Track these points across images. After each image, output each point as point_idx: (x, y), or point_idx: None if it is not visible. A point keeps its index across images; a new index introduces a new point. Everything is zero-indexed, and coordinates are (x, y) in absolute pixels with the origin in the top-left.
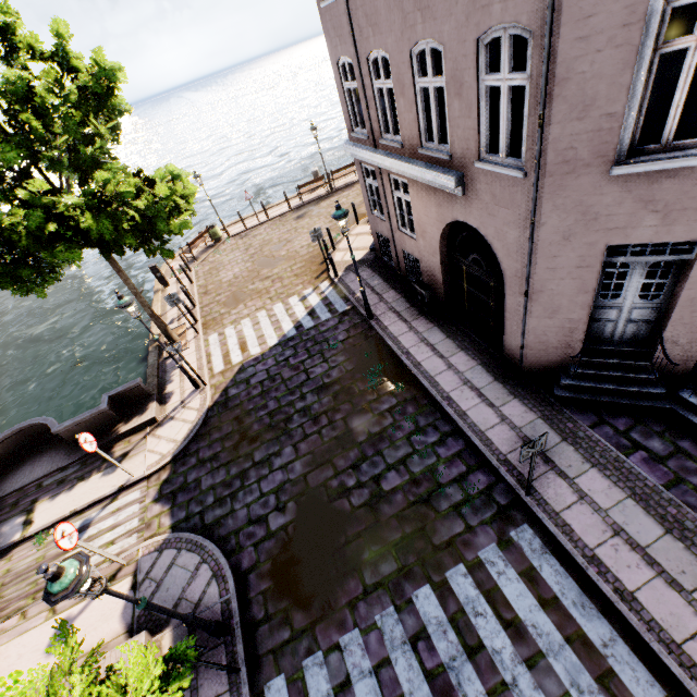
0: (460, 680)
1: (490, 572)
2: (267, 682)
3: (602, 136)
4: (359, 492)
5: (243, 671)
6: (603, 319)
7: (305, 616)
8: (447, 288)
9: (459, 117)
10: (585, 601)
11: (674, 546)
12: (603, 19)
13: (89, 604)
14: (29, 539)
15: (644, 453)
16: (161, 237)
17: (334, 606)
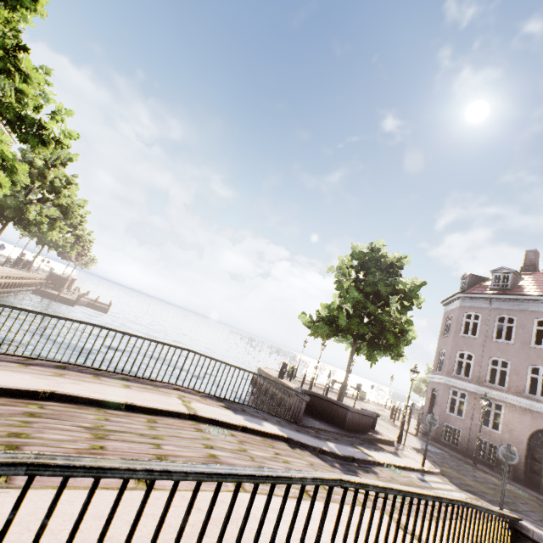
0: None
1: None
2: None
3: None
4: None
5: None
6: None
7: None
8: (524, 465)
9: None
10: None
11: None
12: None
13: None
14: (381, 466)
15: None
16: (392, 357)
17: None
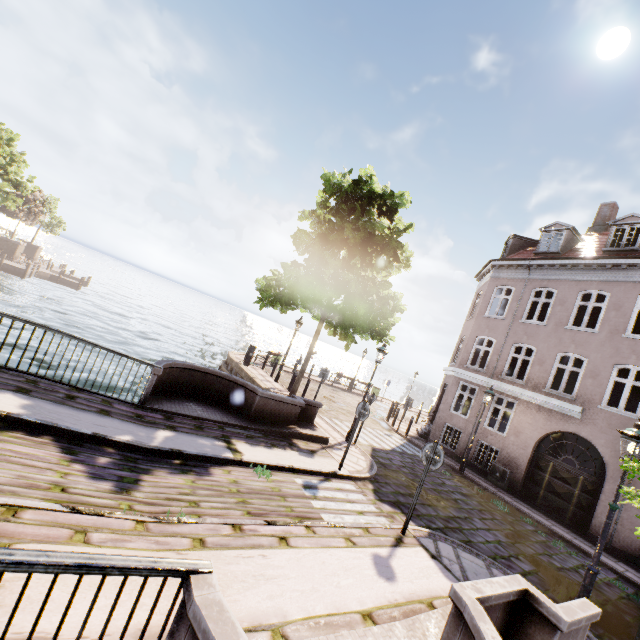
0: None
1: None
2: None
3: None
4: (572, 573)
5: None
6: None
7: None
8: (524, 474)
9: (589, 385)
10: None
11: None
12: None
13: (394, 552)
14: (243, 466)
15: None
16: (372, 337)
17: None
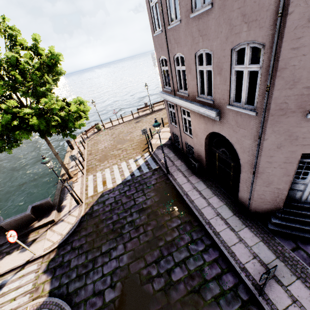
0: None
1: None
2: None
3: (303, 98)
4: (158, 280)
5: None
6: (296, 189)
7: None
8: (207, 162)
9: (219, 84)
10: None
11: None
12: (308, 39)
13: None
14: None
15: None
16: (70, 129)
17: None
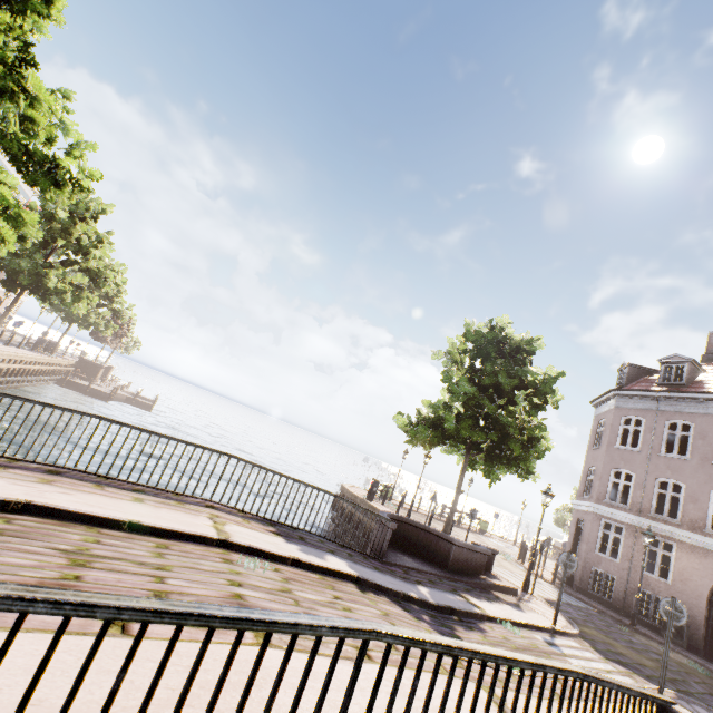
0: None
1: None
2: None
3: None
4: None
5: None
6: None
7: None
8: (703, 630)
9: None
10: None
11: None
12: None
13: None
14: (492, 621)
15: None
16: (518, 474)
17: None
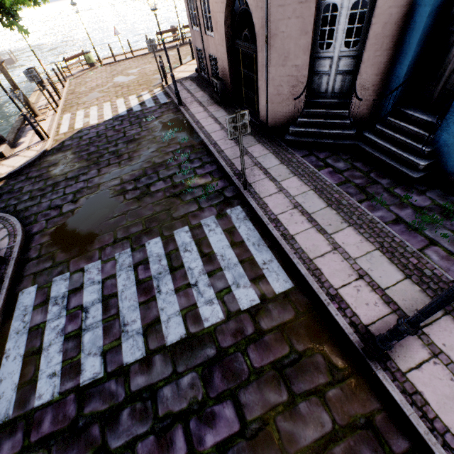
0: (159, 284)
1: (205, 230)
2: (23, 289)
3: None
4: (133, 192)
5: (6, 282)
6: (321, 72)
7: (66, 255)
8: (232, 77)
9: None
10: (261, 243)
11: (330, 212)
12: None
13: None
14: None
15: (331, 169)
16: (8, 3)
17: (89, 249)
